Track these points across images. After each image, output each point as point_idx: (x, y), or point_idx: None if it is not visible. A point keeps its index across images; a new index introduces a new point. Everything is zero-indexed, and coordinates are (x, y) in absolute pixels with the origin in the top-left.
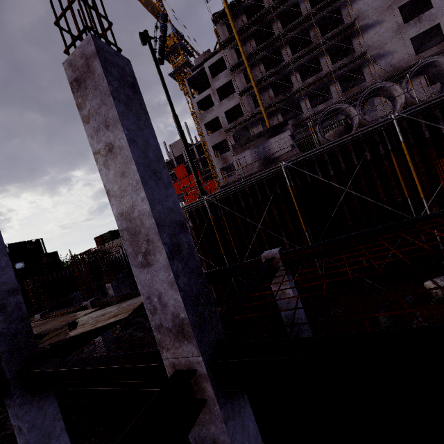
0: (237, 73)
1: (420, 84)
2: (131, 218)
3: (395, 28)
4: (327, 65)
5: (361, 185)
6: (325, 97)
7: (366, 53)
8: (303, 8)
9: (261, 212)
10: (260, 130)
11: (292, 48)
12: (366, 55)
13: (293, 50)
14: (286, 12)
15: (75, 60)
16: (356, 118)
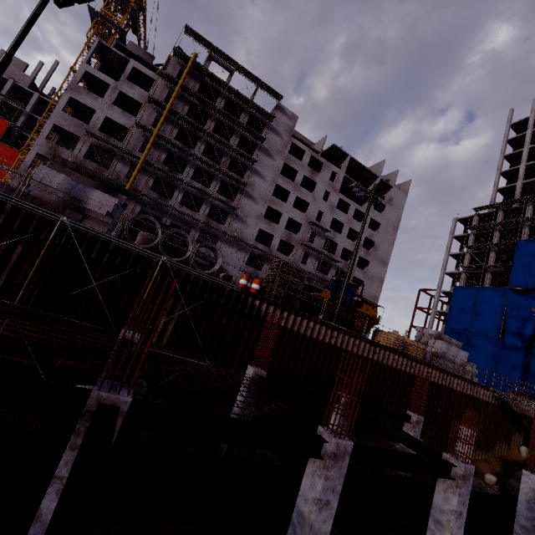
0: (153, 107)
1: (244, 259)
2: None
3: (259, 214)
4: (214, 189)
5: (116, 287)
6: (198, 207)
7: (237, 209)
8: (233, 139)
9: (2, 239)
10: (125, 171)
11: (208, 150)
12: (236, 210)
13: (207, 152)
14: (224, 125)
15: None
16: (157, 240)
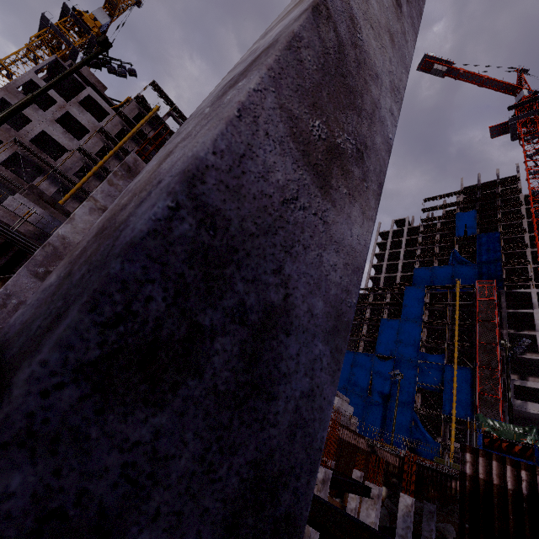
0: (102, 138)
1: None
2: (69, 247)
3: None
4: None
5: None
6: None
7: None
8: None
9: None
10: (51, 190)
11: None
12: None
13: None
14: None
15: (141, 165)
16: None
